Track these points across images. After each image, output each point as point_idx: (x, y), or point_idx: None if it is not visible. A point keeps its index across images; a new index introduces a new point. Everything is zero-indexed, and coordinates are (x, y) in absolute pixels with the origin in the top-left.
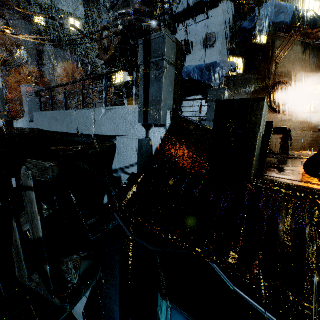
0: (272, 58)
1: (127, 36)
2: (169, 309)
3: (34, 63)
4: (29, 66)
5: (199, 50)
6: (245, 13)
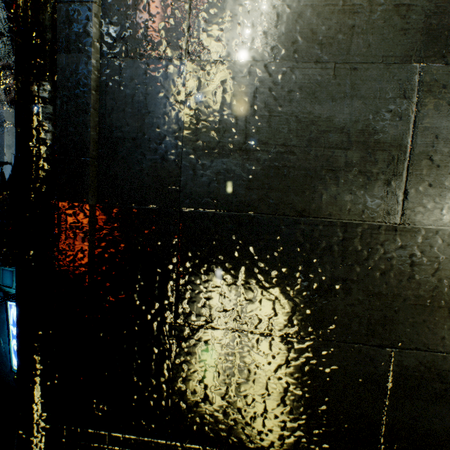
0: None
1: None
2: (2, 272)
3: None
4: None
5: None
6: None
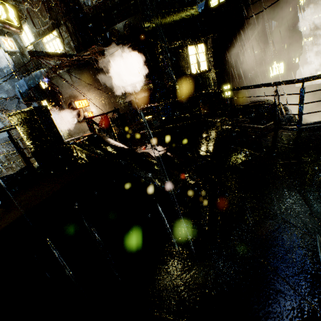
0: (55, 93)
1: None
2: None
3: None
4: None
5: None
6: None
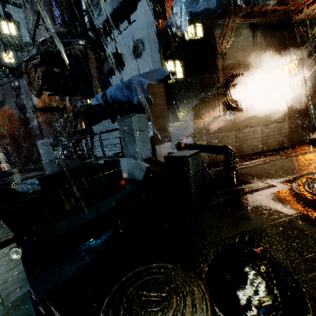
0: (215, 51)
1: (51, 64)
2: None
3: (12, 100)
4: (8, 104)
5: (132, 62)
6: (167, 9)
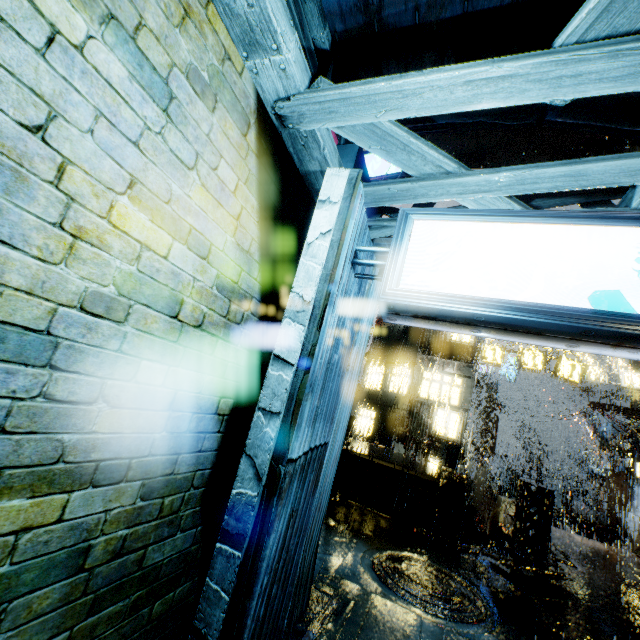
0: None
1: None
2: None
3: None
4: None
5: None
6: None
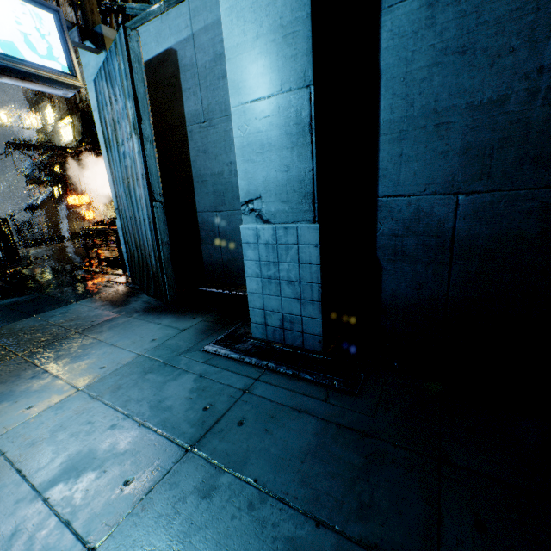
0: (65, 182)
1: None
2: None
3: None
4: None
5: None
6: None
